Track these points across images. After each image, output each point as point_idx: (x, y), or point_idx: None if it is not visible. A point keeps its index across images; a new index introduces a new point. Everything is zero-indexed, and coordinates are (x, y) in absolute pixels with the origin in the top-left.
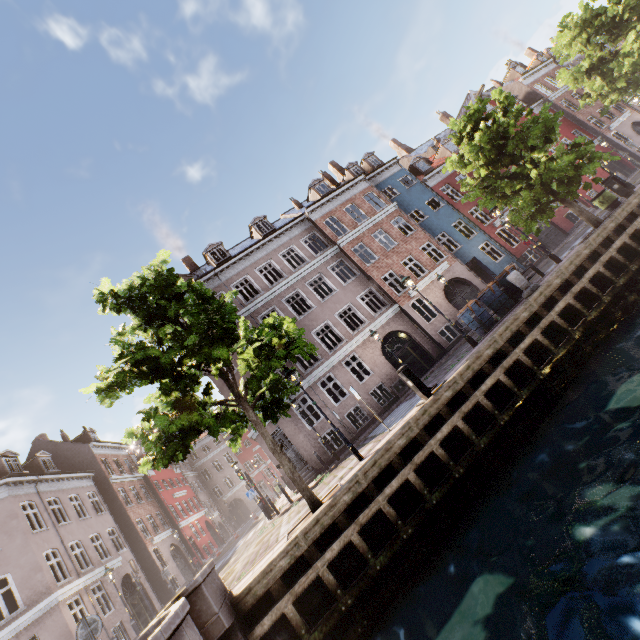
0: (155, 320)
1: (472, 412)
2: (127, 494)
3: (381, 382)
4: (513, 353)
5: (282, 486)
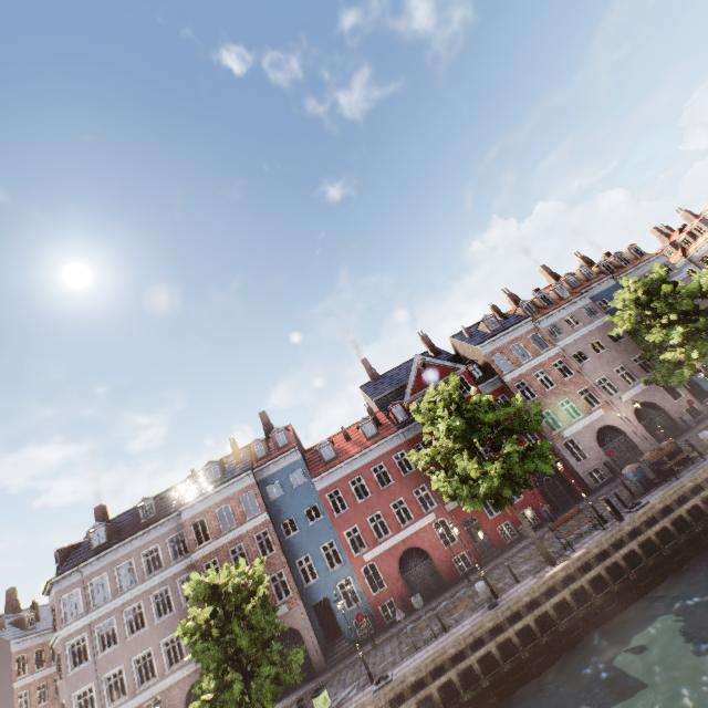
0: None
1: None
2: (30, 697)
3: None
4: None
5: None
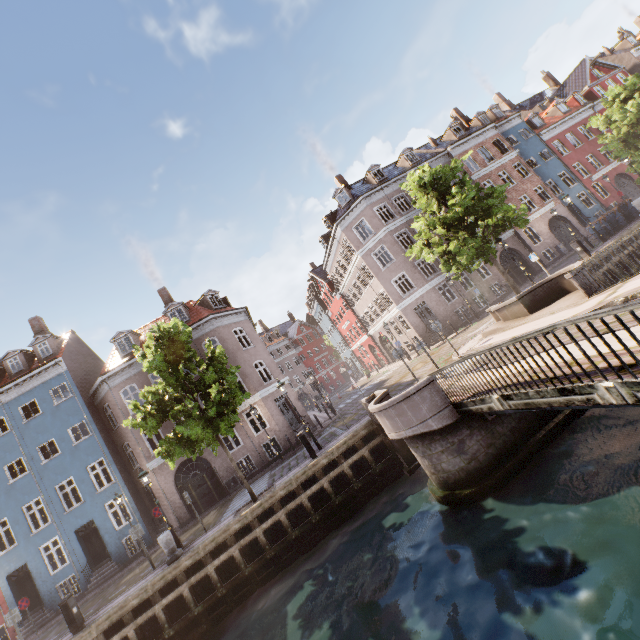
0: (444, 194)
1: (615, 265)
2: None
3: (497, 281)
4: None
5: (369, 371)
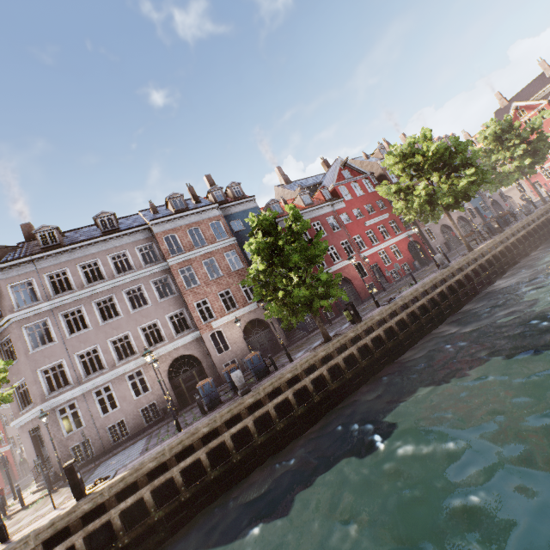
0: None
1: (107, 524)
2: None
3: (156, 400)
4: (170, 471)
5: None
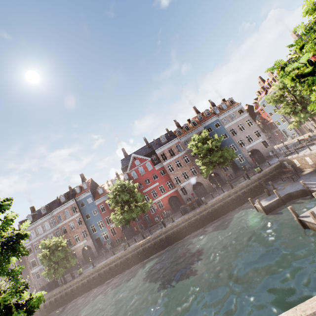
0: None
1: None
2: None
3: None
4: None
5: None
